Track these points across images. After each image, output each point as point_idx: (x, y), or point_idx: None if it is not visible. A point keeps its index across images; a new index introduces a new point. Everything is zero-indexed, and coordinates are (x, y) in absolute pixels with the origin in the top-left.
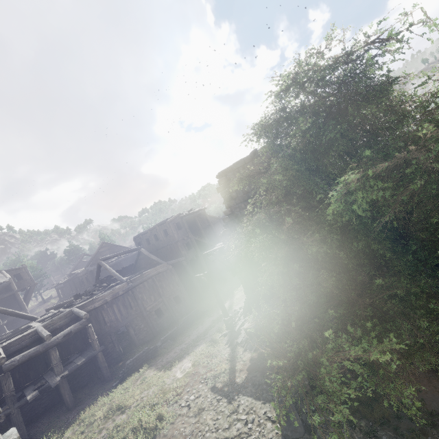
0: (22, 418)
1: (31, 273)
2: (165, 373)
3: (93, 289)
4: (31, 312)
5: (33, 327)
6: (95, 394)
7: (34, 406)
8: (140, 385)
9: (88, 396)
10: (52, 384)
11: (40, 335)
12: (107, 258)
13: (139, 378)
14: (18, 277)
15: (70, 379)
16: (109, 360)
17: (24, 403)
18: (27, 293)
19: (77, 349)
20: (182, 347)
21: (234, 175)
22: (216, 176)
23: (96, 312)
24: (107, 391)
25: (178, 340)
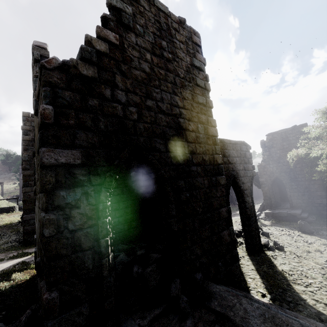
0: None
1: None
2: None
3: None
4: None
5: None
6: None
7: None
8: None
9: None
10: None
11: None
12: None
13: None
14: None
15: None
16: None
17: None
18: None
19: None
20: None
21: (278, 135)
22: (266, 135)
23: None
24: None
25: None
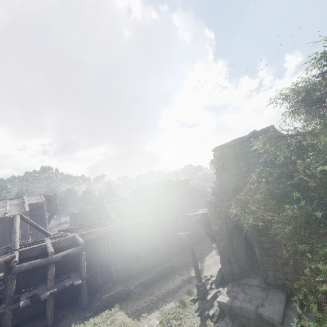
0: (13, 319)
1: (59, 201)
2: (134, 322)
3: (94, 223)
4: (50, 229)
5: (45, 241)
6: (70, 318)
7: (24, 311)
8: (109, 325)
9: (65, 318)
10: (42, 297)
11: (46, 250)
12: (109, 202)
13: (109, 318)
14: (50, 202)
15: (56, 296)
16: (90, 288)
17: (17, 307)
18: (51, 215)
19: (69, 270)
20: (152, 298)
21: (230, 150)
22: (212, 150)
23: (91, 242)
24: (81, 319)
25: (149, 289)
